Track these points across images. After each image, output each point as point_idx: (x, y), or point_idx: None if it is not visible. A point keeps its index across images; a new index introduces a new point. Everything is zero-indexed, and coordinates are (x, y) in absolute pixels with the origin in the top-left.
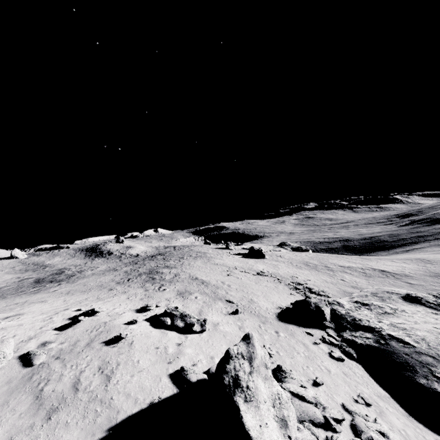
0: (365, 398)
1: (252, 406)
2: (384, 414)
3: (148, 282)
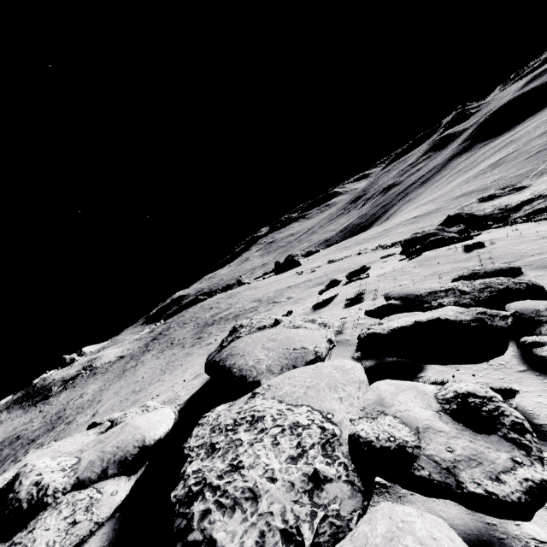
0: None
1: None
2: None
3: (242, 316)
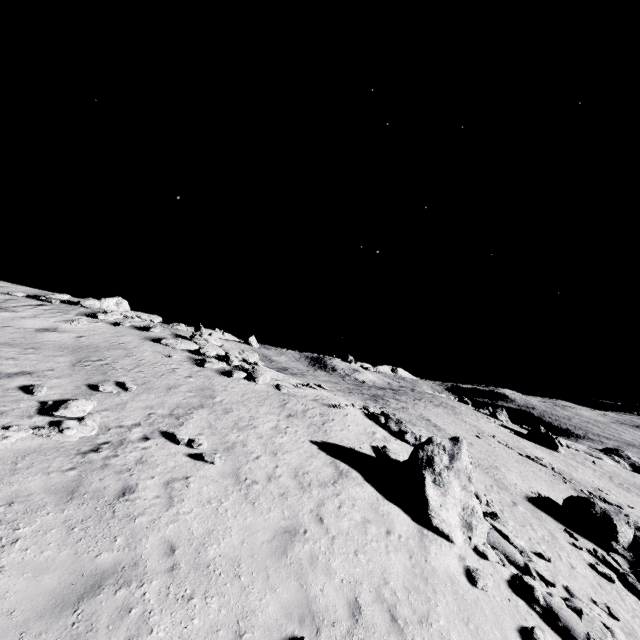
0: (613, 610)
1: (439, 490)
2: (636, 639)
3: (369, 400)
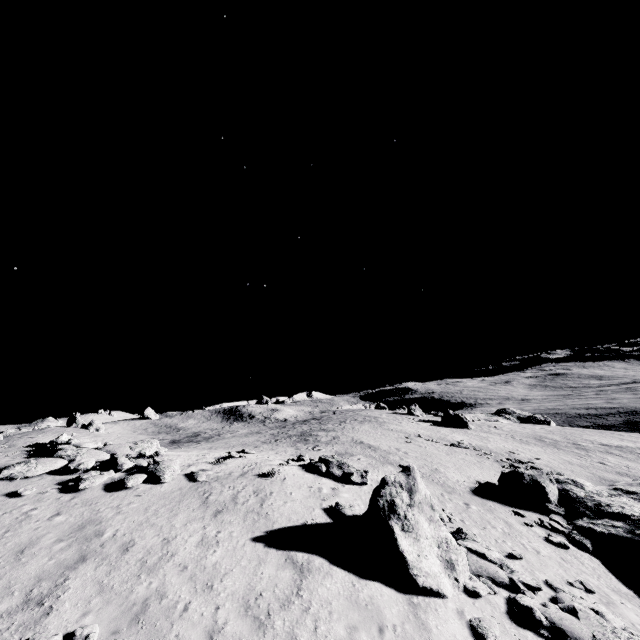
0: (586, 583)
1: (410, 537)
2: (614, 606)
3: (299, 443)
